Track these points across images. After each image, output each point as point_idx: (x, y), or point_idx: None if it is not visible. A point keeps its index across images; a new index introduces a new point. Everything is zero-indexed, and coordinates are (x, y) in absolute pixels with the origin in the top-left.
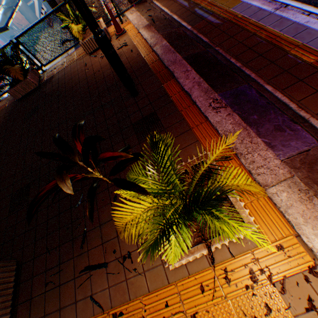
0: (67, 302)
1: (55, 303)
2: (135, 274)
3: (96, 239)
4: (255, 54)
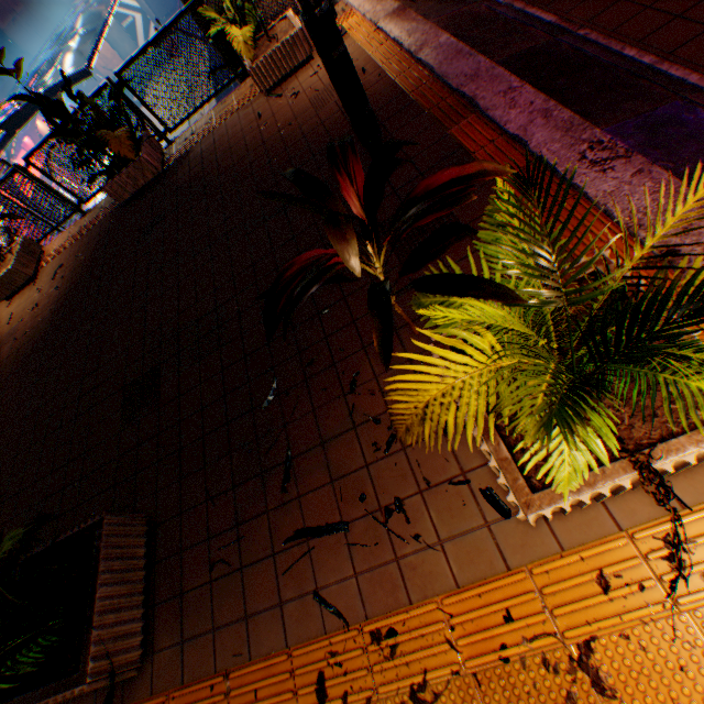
0: (262, 604)
1: (235, 604)
2: (418, 547)
3: (316, 472)
4: (695, 27)
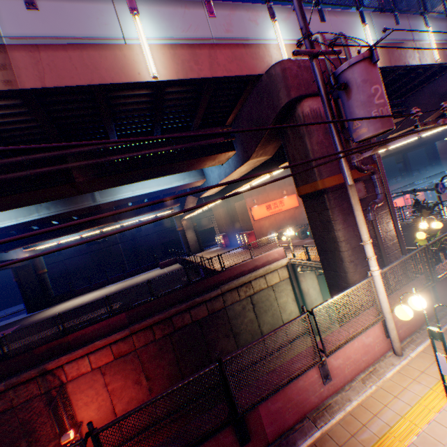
0: None
1: None
2: None
3: None
4: None
